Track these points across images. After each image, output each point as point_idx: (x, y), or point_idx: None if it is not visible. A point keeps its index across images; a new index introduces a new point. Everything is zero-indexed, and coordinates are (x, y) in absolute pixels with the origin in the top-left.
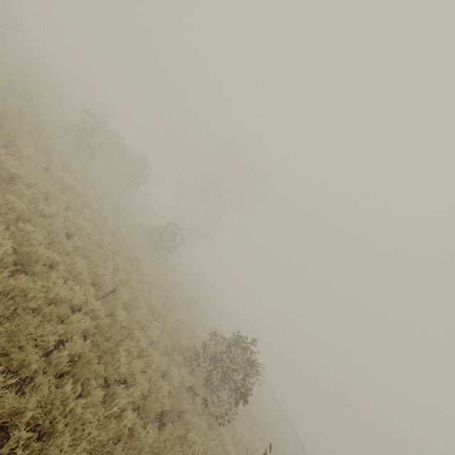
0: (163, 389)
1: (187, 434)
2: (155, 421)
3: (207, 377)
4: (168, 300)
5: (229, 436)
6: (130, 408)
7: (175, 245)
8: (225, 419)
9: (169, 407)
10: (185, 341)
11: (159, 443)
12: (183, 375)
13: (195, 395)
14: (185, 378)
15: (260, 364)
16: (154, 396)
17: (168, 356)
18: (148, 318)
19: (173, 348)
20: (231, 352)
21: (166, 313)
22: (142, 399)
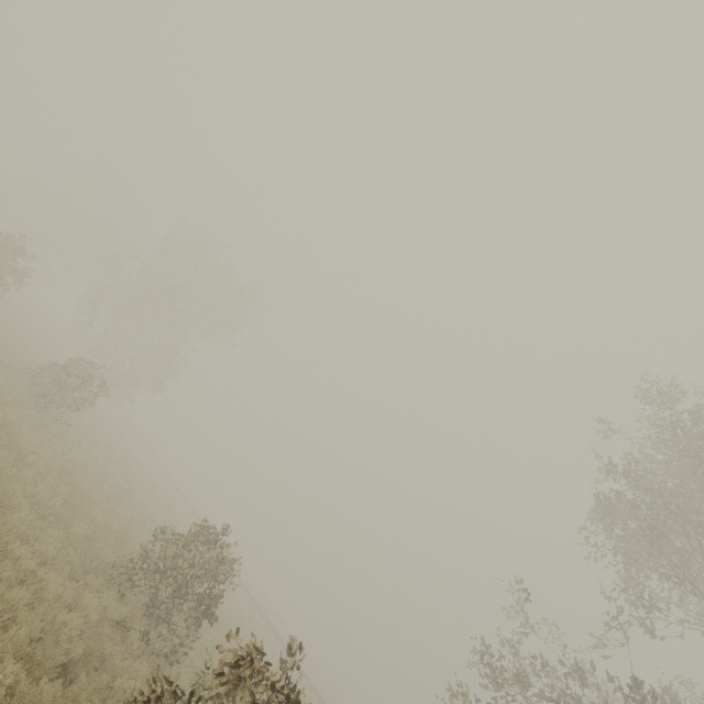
0: (68, 627)
1: (114, 685)
2: (54, 680)
3: (151, 599)
4: (75, 492)
5: (186, 677)
6: (8, 659)
7: (88, 398)
8: (180, 653)
9: (81, 652)
10: (110, 554)
11: (64, 701)
12: (105, 604)
13: (129, 631)
14: (109, 607)
15: (236, 560)
16: (53, 638)
17: (77, 583)
18: (34, 526)
19: (86, 568)
20: (191, 551)
21: (71, 513)
22: (31, 644)
